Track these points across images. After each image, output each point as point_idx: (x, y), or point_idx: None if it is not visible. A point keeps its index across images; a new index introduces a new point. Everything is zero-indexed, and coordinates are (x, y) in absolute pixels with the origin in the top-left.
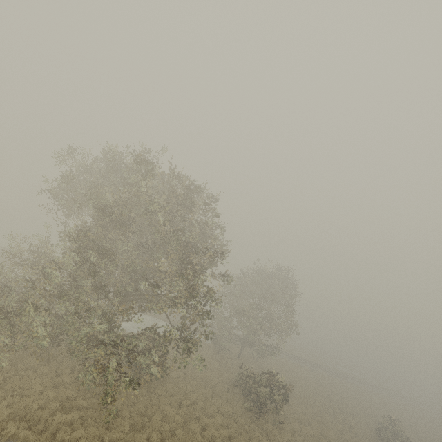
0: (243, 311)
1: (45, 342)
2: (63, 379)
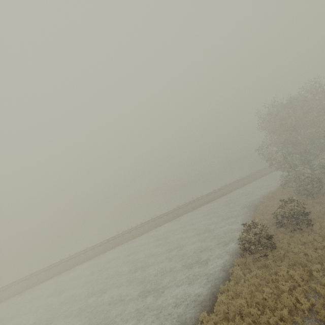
0: None
1: None
2: None
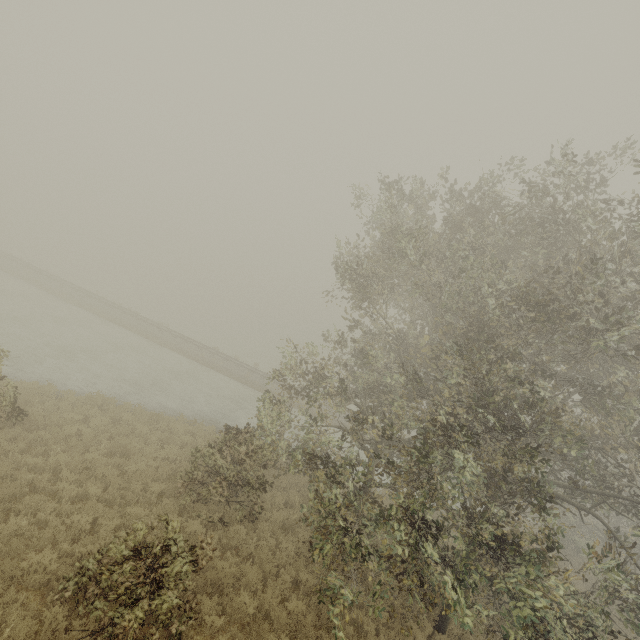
0: (637, 491)
1: (469, 624)
2: (417, 638)
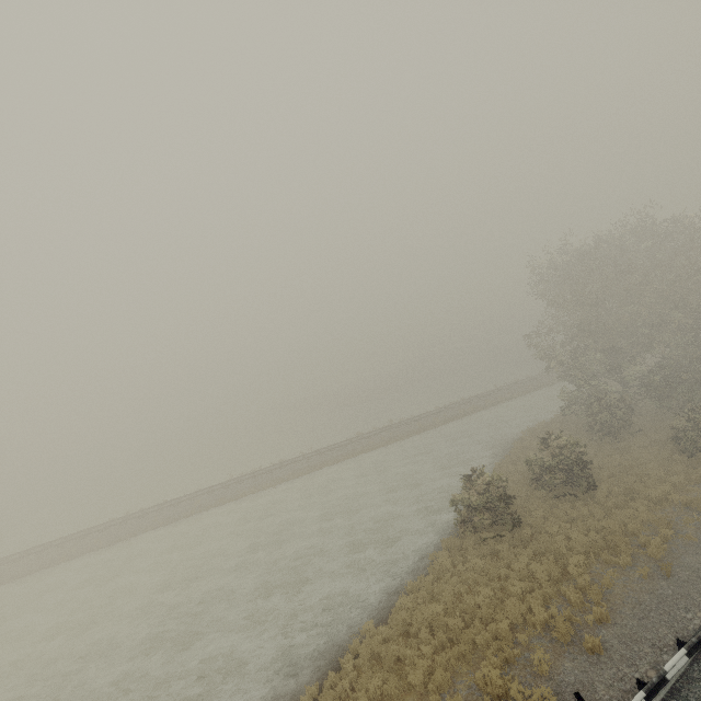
0: None
1: None
2: None
